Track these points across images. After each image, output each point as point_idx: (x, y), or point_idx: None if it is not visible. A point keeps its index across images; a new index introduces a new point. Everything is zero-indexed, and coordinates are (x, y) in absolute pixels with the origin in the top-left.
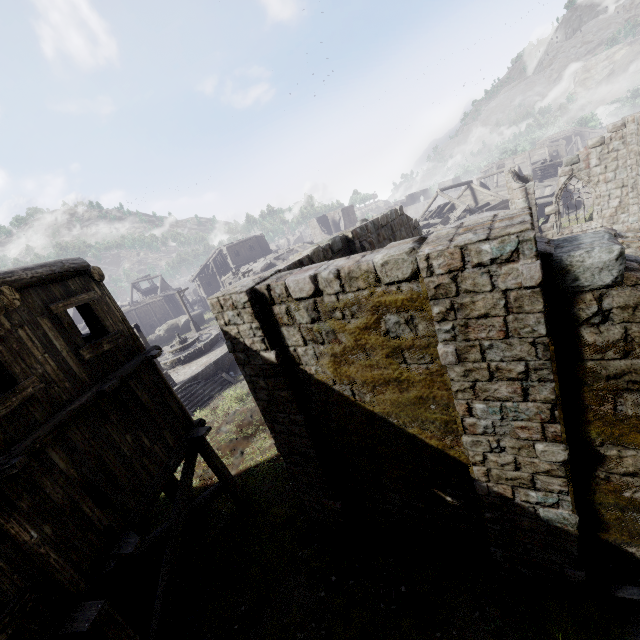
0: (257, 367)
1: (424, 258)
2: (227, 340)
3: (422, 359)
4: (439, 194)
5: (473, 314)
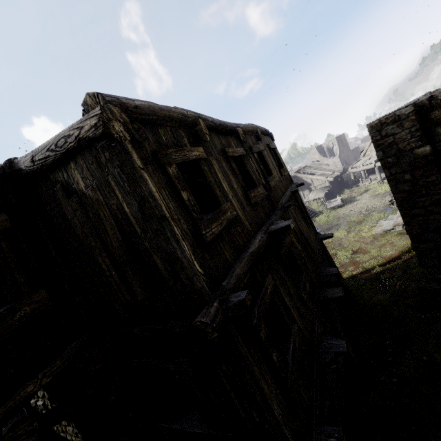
0: (405, 164)
1: None
2: (378, 151)
3: None
4: None
5: None
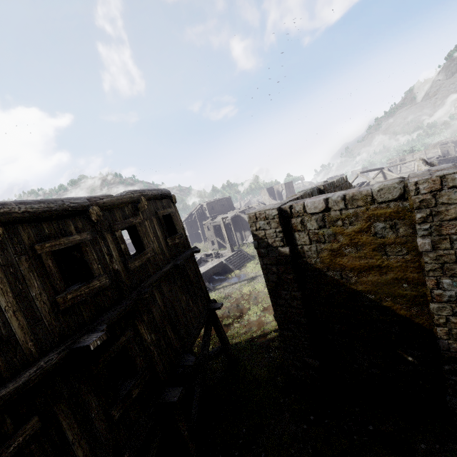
0: (273, 258)
1: (413, 184)
2: (254, 240)
3: (400, 252)
4: (359, 175)
5: (446, 218)
